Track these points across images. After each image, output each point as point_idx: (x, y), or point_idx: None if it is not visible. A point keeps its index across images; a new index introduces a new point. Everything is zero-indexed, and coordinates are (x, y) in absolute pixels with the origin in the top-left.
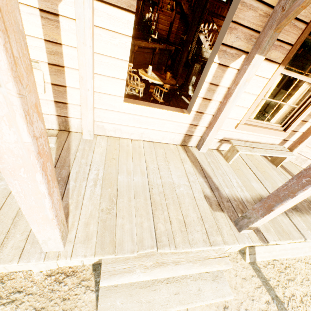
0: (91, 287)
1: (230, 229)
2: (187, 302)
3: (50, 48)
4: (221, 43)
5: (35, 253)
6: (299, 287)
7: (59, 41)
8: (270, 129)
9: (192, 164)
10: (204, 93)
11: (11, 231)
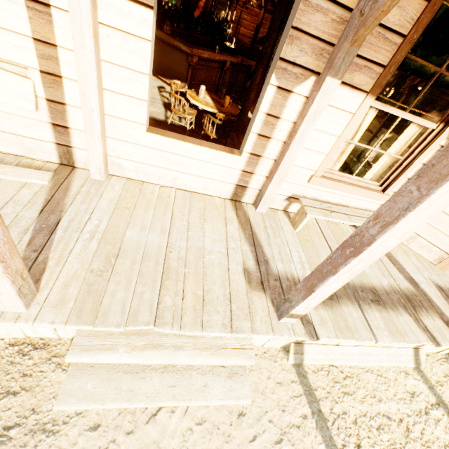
0: (64, 366)
1: (267, 315)
2: (183, 398)
3: (41, 50)
4: (279, 57)
5: None
6: (357, 404)
7: (52, 41)
8: (361, 187)
9: (240, 227)
10: (260, 128)
11: None
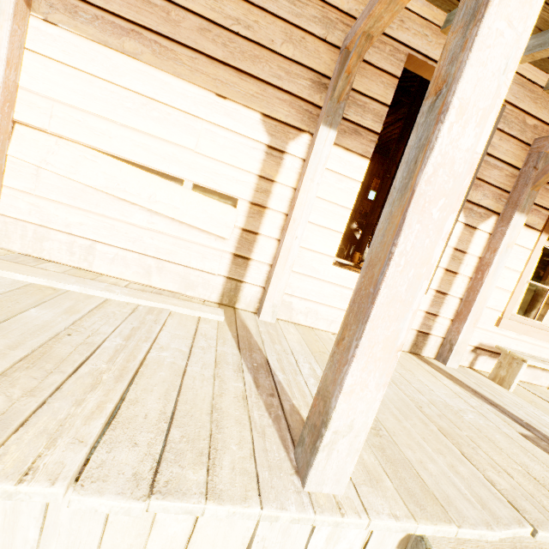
0: None
1: None
2: None
3: (260, 184)
4: (466, 199)
5: (287, 492)
6: None
7: (274, 178)
8: None
9: (453, 382)
10: (447, 262)
11: (215, 435)
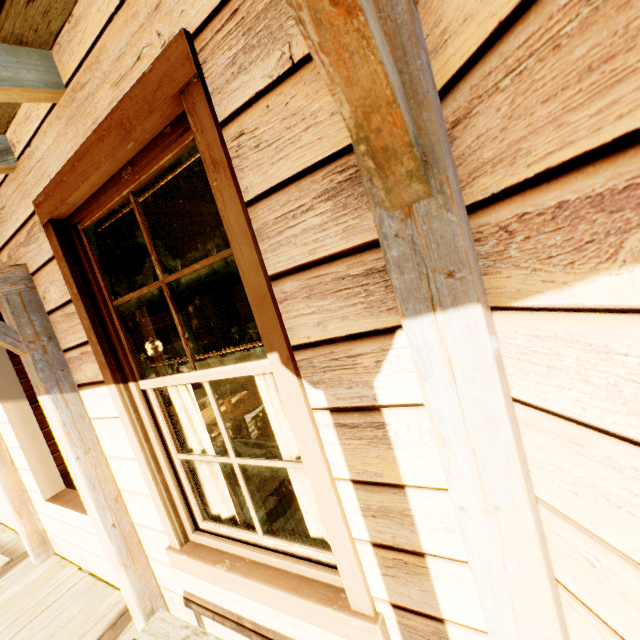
0: None
1: None
2: None
3: None
4: None
5: None
6: None
7: None
8: (275, 576)
9: None
10: None
11: None
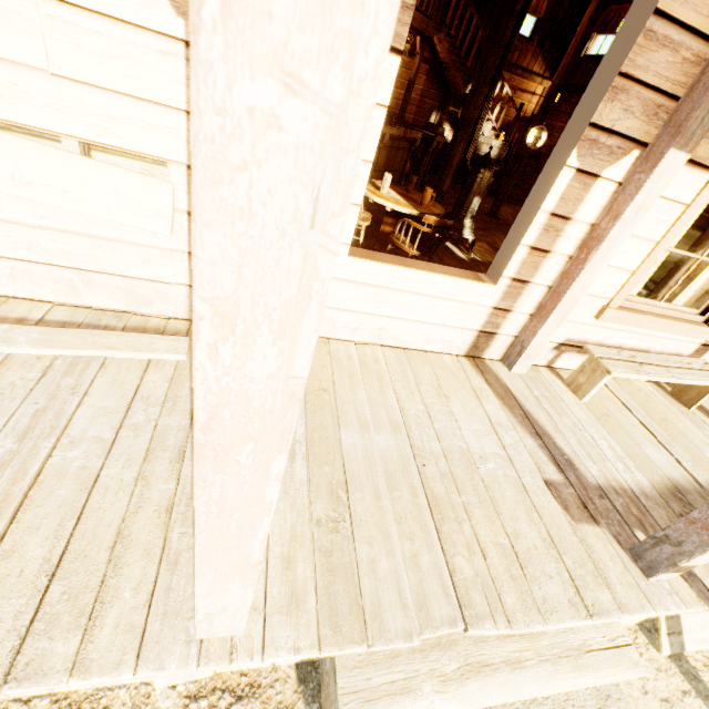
0: None
1: (625, 569)
2: None
3: None
4: (589, 122)
5: (175, 644)
6: None
7: None
8: (675, 319)
9: (502, 404)
10: (536, 237)
11: (109, 581)
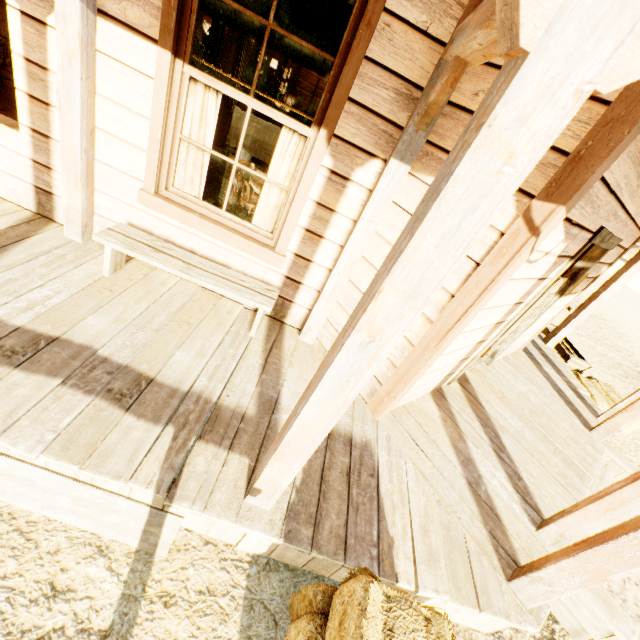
0: None
1: None
2: None
3: None
4: None
5: None
6: None
7: None
8: (233, 230)
9: None
10: (27, 83)
11: None
